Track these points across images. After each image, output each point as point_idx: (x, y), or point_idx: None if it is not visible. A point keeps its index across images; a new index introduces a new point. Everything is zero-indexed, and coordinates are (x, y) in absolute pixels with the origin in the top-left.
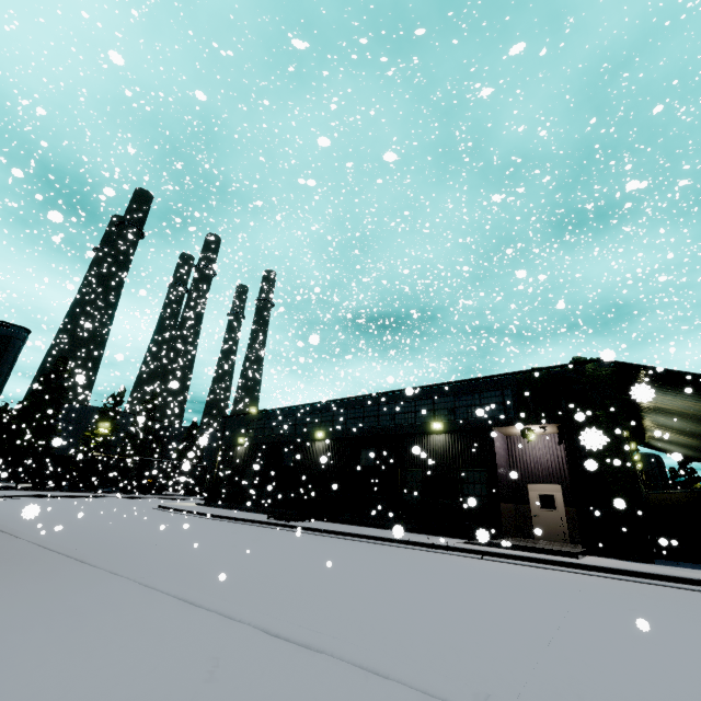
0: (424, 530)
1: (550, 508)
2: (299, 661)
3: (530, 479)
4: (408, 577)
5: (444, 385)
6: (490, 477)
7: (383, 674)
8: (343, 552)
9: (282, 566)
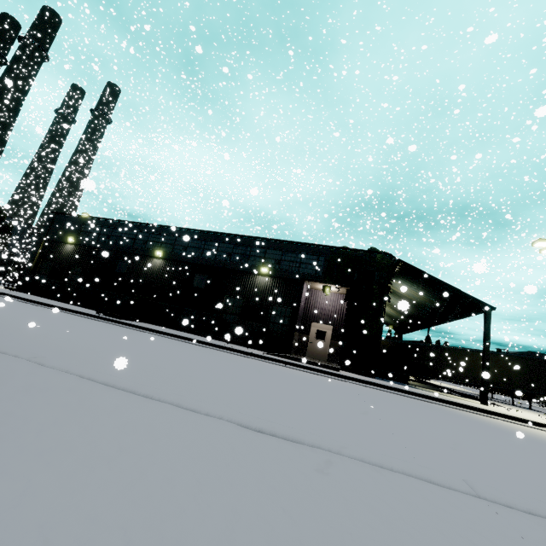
0: (234, 341)
1: (321, 339)
2: (313, 458)
3: (315, 319)
4: (256, 376)
5: (278, 241)
6: (293, 313)
7: (387, 467)
8: (187, 351)
9: (150, 358)
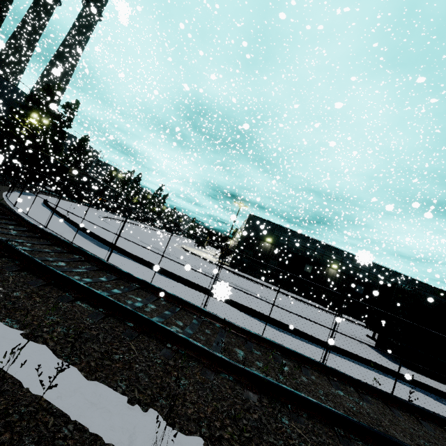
0: None
1: None
2: None
3: None
4: None
5: (407, 277)
6: None
7: None
8: None
9: None
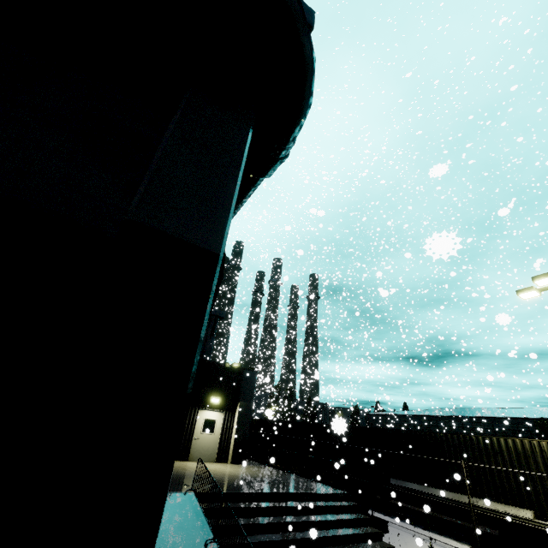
0: None
1: None
2: None
3: None
4: None
5: (497, 418)
6: None
7: None
8: None
9: None
